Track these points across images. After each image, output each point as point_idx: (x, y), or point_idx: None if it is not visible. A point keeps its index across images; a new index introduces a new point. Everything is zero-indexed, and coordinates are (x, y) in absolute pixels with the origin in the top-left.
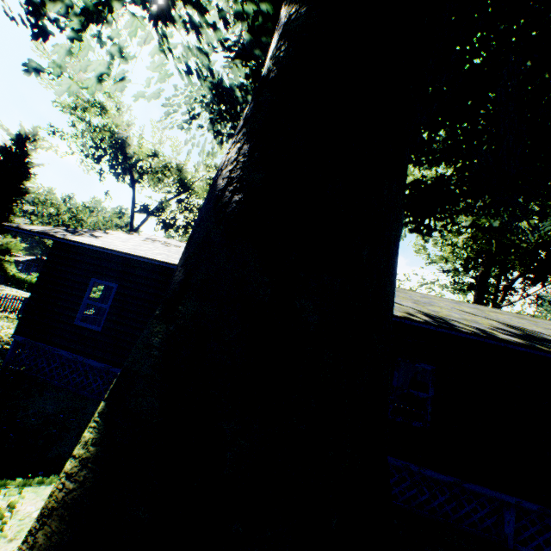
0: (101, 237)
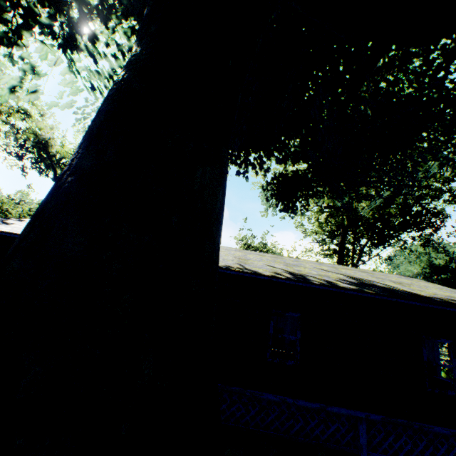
0: (13, 224)
